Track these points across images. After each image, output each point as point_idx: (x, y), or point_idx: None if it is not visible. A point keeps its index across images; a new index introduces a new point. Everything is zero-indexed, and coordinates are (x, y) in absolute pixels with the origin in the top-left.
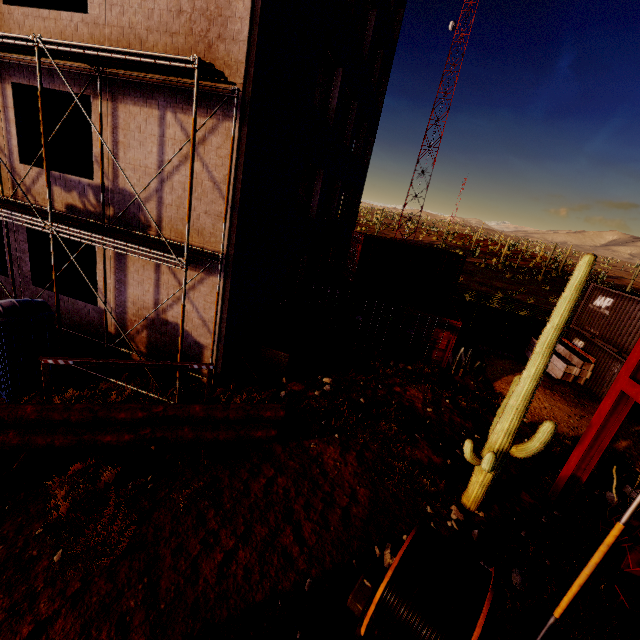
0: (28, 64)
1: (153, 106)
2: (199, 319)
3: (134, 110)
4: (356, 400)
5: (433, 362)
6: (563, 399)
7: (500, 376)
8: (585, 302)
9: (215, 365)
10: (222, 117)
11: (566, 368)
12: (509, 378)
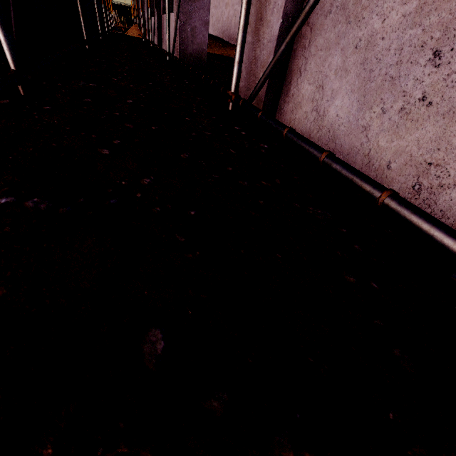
0: None
1: None
2: None
3: None
4: None
5: None
6: None
7: None
8: None
9: None
10: None
11: None
12: None
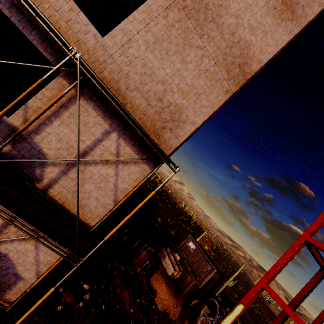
0: (16, 1)
1: (107, 121)
2: (34, 258)
3: (91, 111)
4: (101, 307)
5: (133, 264)
6: (172, 293)
7: (153, 273)
8: (186, 240)
9: (21, 293)
10: (145, 161)
11: (173, 271)
12: (156, 275)
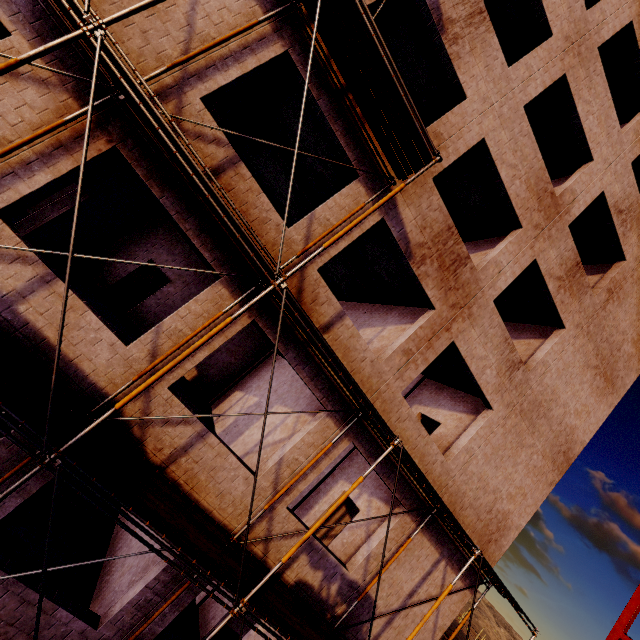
0: (390, 460)
1: (439, 549)
2: None
3: (426, 543)
4: None
5: None
6: None
7: None
8: None
9: None
10: (468, 585)
11: None
12: None
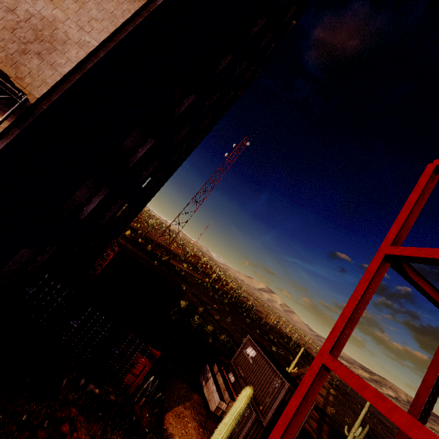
0: None
1: None
2: None
3: None
4: None
5: (123, 385)
6: None
7: (173, 405)
8: (242, 347)
9: None
10: None
11: (219, 402)
12: (179, 409)
